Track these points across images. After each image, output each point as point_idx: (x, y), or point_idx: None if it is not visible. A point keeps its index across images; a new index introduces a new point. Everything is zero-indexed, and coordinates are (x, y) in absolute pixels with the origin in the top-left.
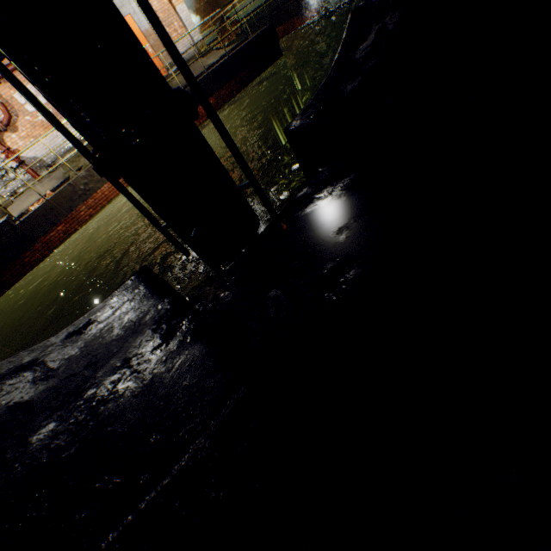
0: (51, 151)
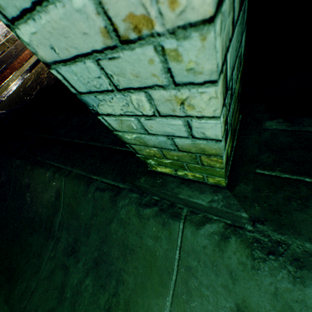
0: None
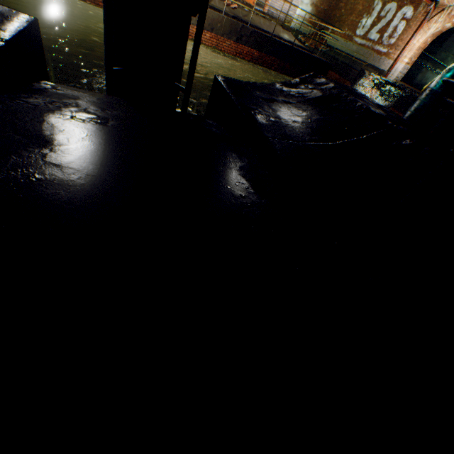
0: None
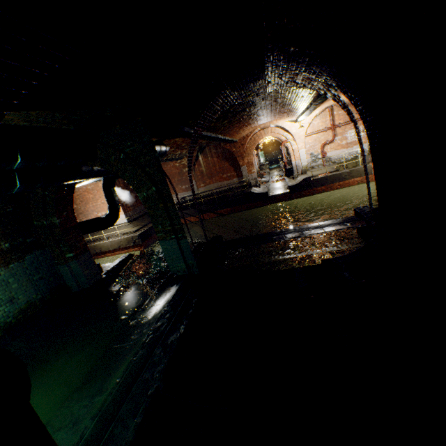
0: (343, 158)
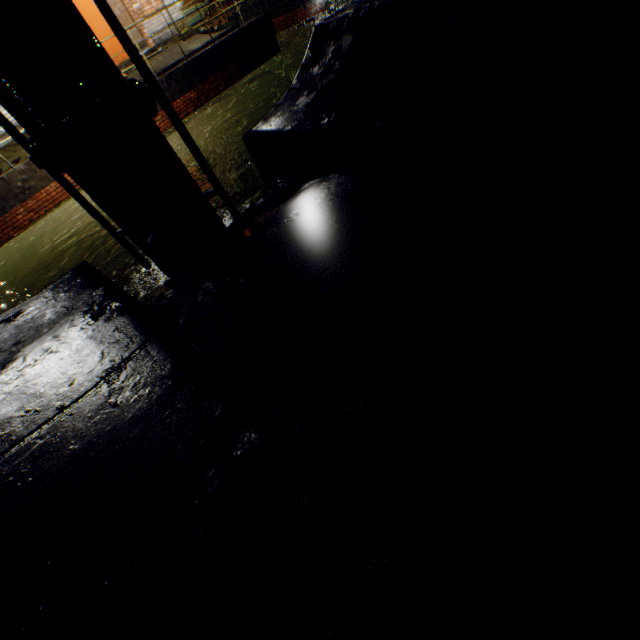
0: None
